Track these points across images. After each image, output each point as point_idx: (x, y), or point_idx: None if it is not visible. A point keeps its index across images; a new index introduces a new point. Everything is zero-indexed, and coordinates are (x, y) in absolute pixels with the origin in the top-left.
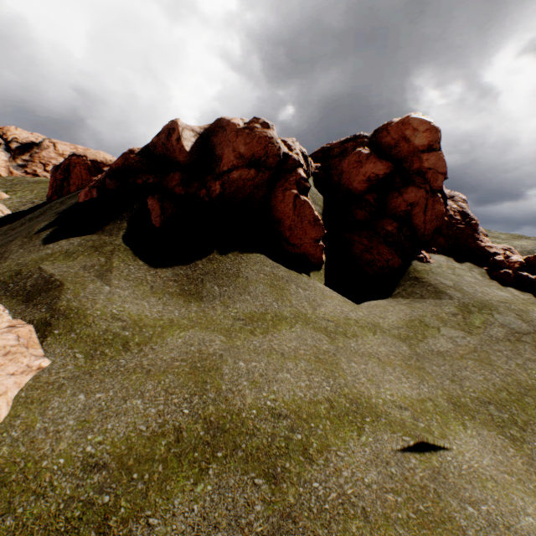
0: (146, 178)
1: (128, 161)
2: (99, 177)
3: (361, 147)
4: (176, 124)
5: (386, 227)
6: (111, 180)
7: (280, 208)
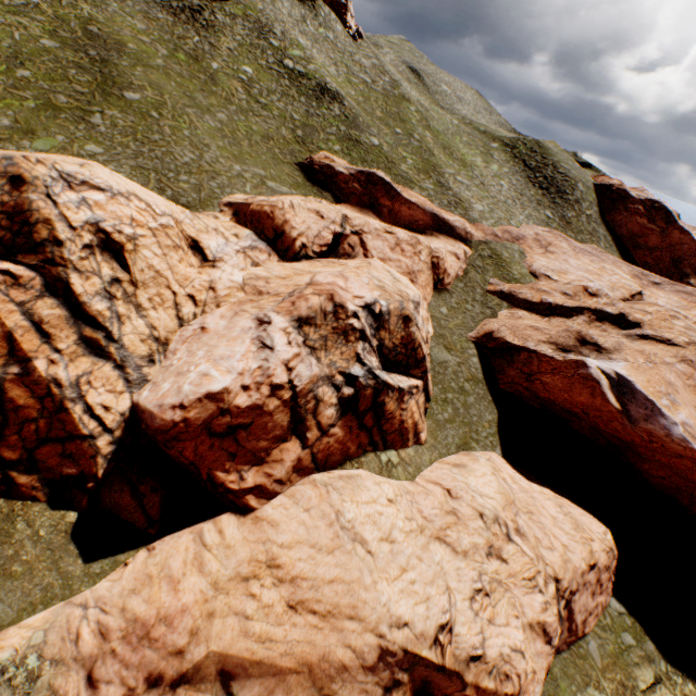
0: None
1: None
2: None
3: None
4: None
5: None
6: None
7: None
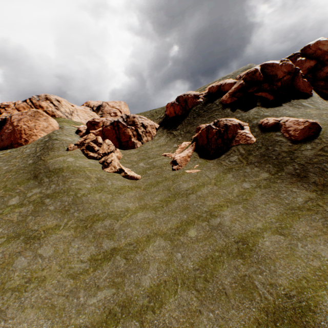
0: (252, 89)
1: (242, 85)
2: (200, 99)
3: (299, 58)
4: (257, 69)
5: (320, 84)
6: (240, 93)
7: (298, 85)
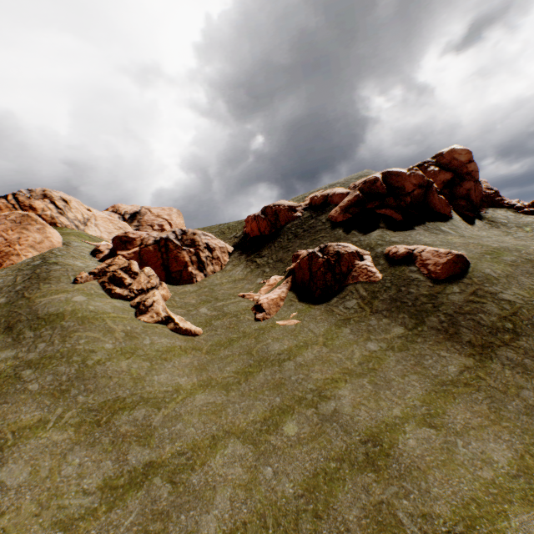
0: (373, 203)
1: (359, 198)
2: (297, 213)
3: (430, 167)
4: (378, 178)
5: (460, 203)
6: (356, 207)
7: (432, 202)
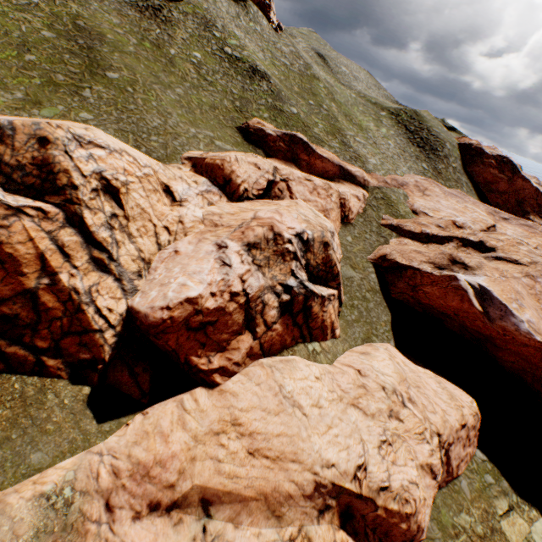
0: None
1: None
2: None
3: None
4: None
5: None
6: None
7: None
